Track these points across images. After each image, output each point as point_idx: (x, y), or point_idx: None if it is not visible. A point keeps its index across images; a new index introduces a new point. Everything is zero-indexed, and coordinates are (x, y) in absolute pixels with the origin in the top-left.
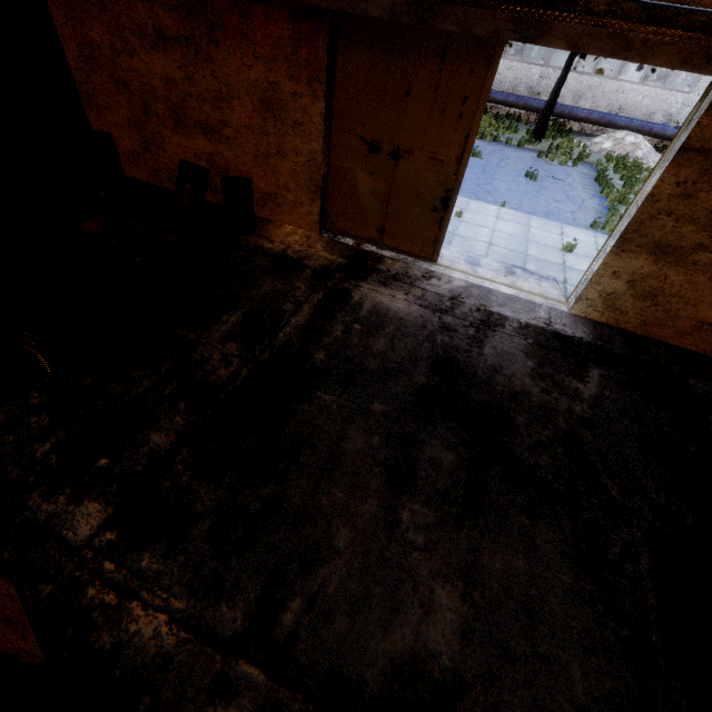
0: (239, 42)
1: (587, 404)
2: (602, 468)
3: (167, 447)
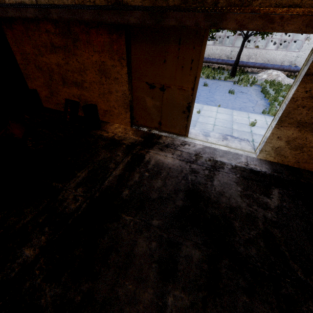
0: (86, 46)
1: (274, 211)
2: (289, 255)
3: (32, 258)
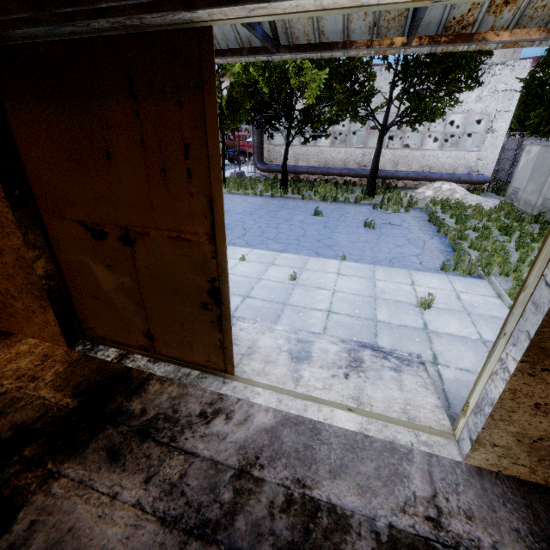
0: None
1: None
2: None
3: None
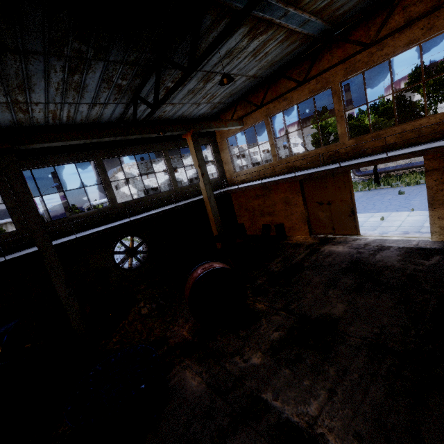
0: (276, 191)
1: (426, 266)
2: (424, 282)
3: (262, 282)
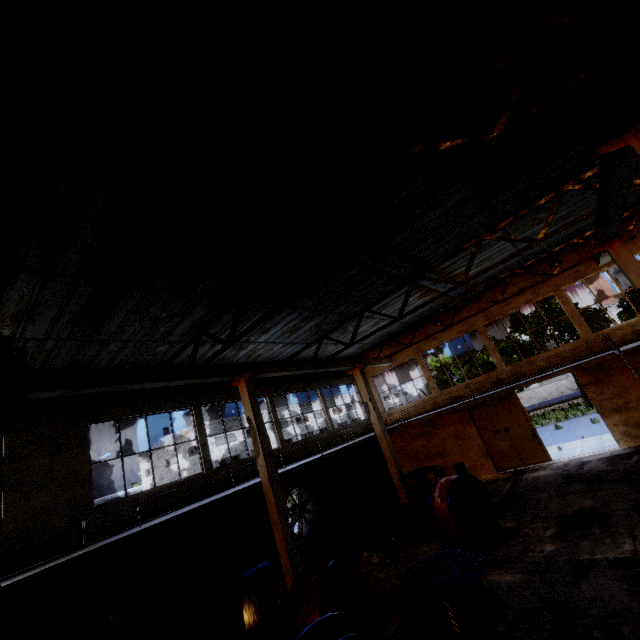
0: (443, 425)
1: (632, 463)
2: (639, 471)
3: None
